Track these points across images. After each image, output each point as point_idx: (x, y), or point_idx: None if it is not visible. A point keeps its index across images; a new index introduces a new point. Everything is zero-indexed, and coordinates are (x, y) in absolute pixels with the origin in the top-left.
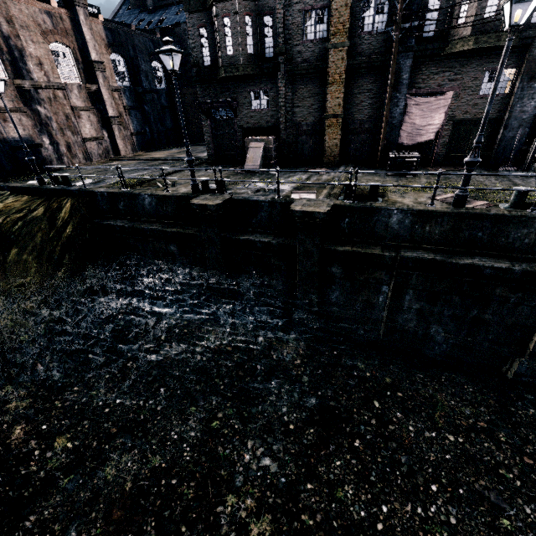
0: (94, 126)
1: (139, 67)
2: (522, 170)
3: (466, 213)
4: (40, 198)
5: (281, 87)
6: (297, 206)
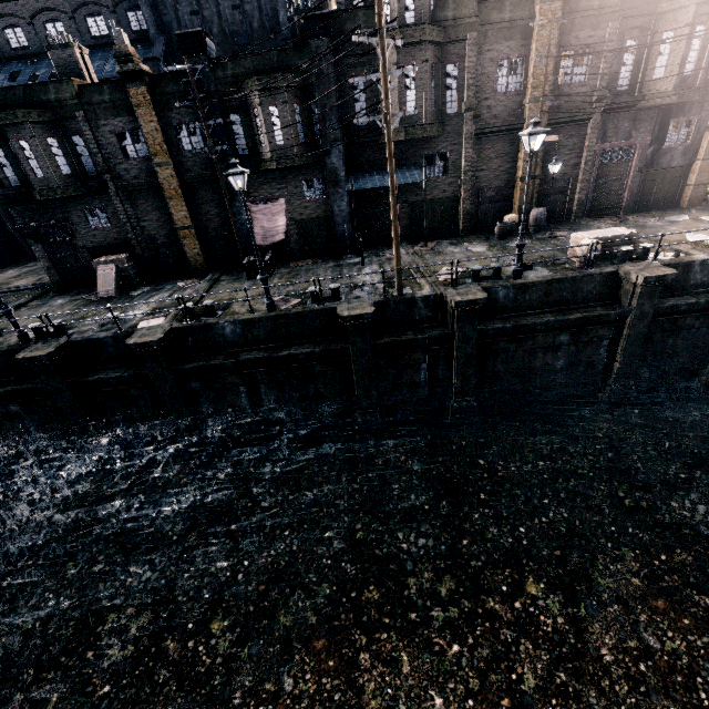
0: None
1: None
2: (358, 256)
3: (276, 316)
4: None
5: (118, 204)
6: (134, 338)
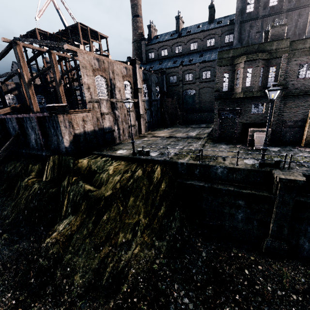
0: (133, 119)
1: (151, 89)
2: None
3: None
4: (133, 163)
5: (277, 102)
6: None
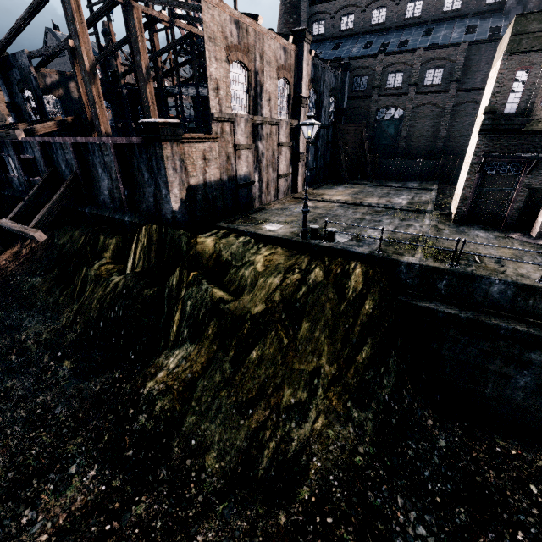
0: (286, 162)
1: (322, 102)
2: None
3: None
4: (303, 254)
5: None
6: None
